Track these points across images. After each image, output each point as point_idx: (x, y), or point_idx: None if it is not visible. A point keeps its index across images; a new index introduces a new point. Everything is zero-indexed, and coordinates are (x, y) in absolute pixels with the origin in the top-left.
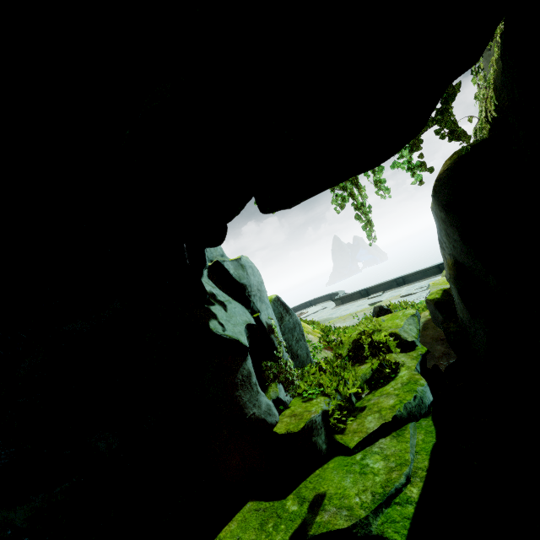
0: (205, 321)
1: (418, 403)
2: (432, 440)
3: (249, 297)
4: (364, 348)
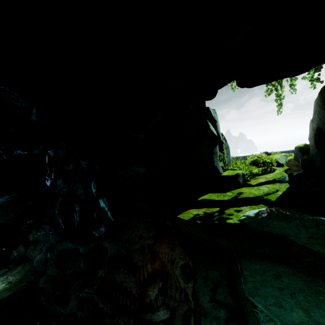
0: (208, 125)
1: (283, 178)
2: (288, 186)
3: (217, 126)
4: (260, 161)
